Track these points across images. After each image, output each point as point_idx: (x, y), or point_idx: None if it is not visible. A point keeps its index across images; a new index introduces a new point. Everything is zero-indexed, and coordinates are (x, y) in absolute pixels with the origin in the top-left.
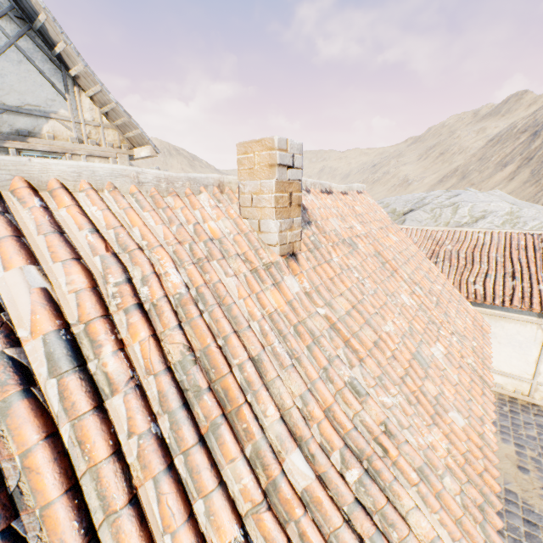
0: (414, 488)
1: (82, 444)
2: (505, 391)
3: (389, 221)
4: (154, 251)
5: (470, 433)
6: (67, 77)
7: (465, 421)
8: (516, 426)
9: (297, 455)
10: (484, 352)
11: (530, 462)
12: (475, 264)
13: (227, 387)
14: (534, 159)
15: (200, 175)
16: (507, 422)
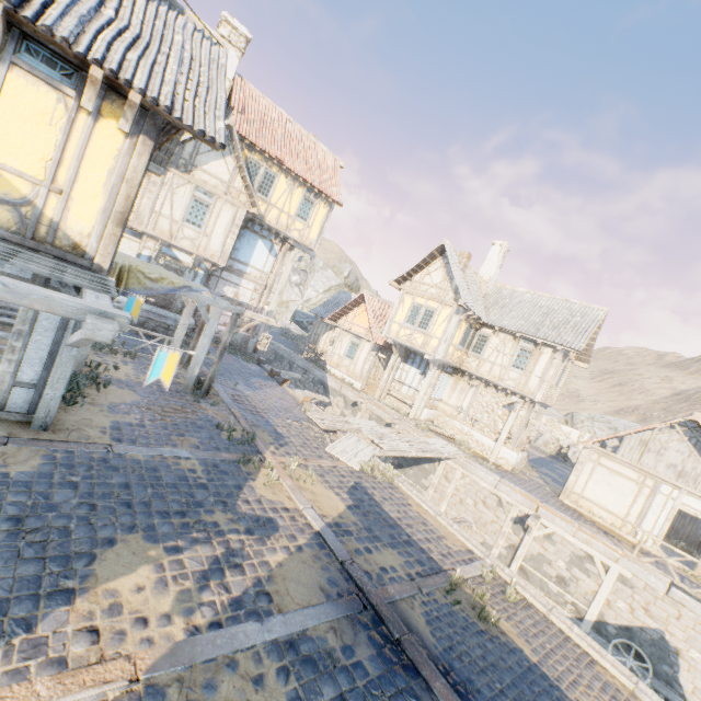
0: None
1: None
2: None
3: None
4: None
5: None
6: None
7: None
8: None
9: None
10: None
11: None
12: None
13: None
14: None
15: None
16: None
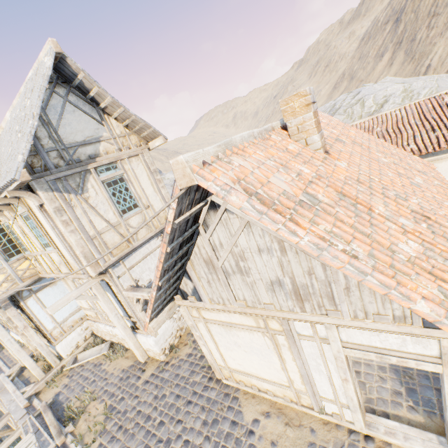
0: None
1: (342, 221)
2: None
3: (341, 123)
4: (289, 163)
5: None
6: (98, 110)
7: None
8: None
9: (401, 219)
10: (440, 177)
11: None
12: (403, 133)
13: (360, 203)
14: (403, 42)
15: (266, 126)
16: None
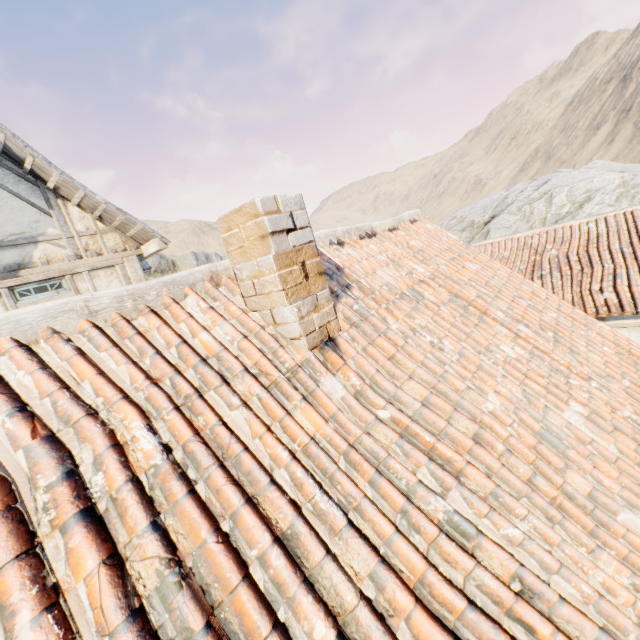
0: None
1: None
2: None
3: (461, 245)
4: (114, 409)
5: None
6: (47, 192)
7: None
8: None
9: None
10: None
11: None
12: (595, 265)
13: (240, 610)
14: (633, 109)
15: (181, 273)
16: None
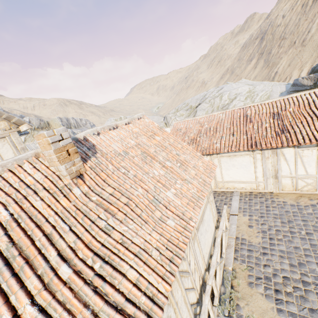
0: (132, 260)
1: None
2: (247, 190)
3: (158, 128)
4: None
5: (177, 227)
6: None
7: (178, 222)
8: (250, 206)
9: (64, 266)
10: (205, 182)
11: (254, 222)
12: (217, 132)
13: (30, 250)
14: (264, 53)
15: (22, 155)
16: (247, 205)
